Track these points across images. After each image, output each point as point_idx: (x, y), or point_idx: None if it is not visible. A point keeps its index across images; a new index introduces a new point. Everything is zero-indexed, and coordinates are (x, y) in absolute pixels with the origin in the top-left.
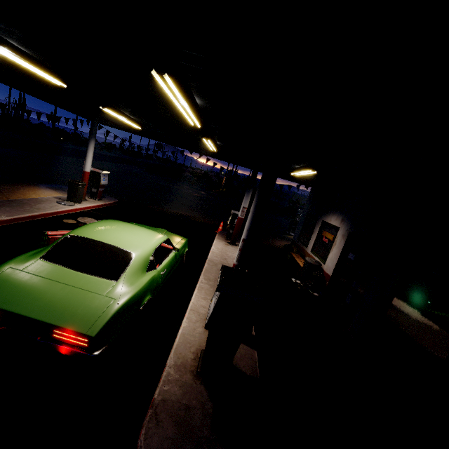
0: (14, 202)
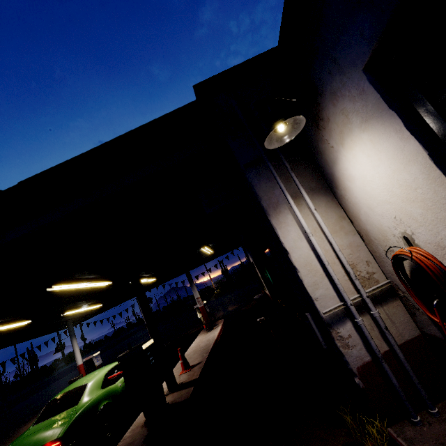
0: None
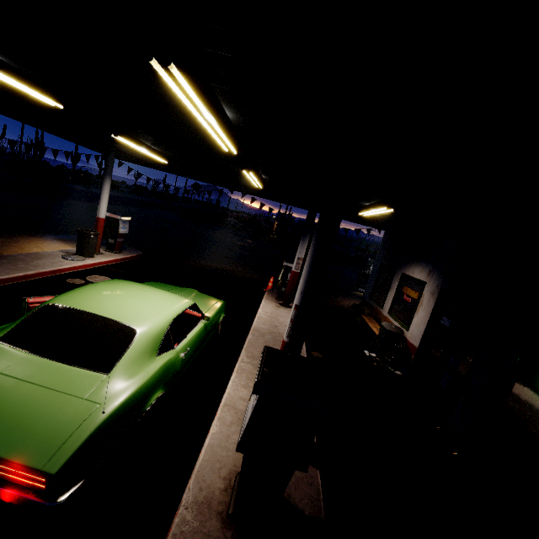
0: (5, 258)
